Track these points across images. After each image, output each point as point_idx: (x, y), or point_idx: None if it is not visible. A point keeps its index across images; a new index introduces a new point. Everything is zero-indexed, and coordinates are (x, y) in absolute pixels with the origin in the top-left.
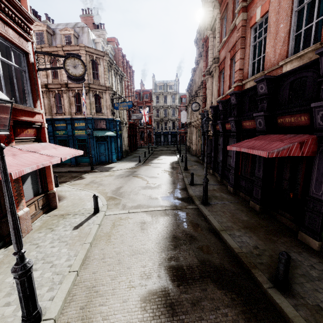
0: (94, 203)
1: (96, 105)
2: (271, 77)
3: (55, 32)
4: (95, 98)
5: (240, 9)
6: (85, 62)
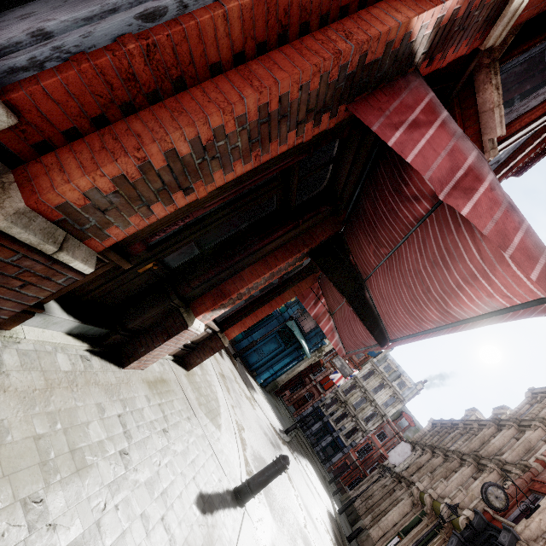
0: (263, 473)
1: None
2: None
3: None
4: None
5: None
6: None
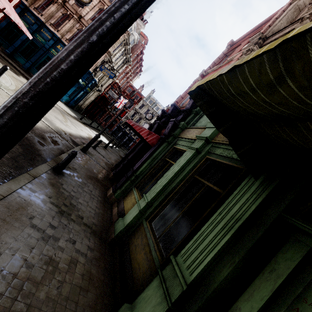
0: None
1: None
2: (177, 107)
3: None
4: None
5: (201, 74)
6: None
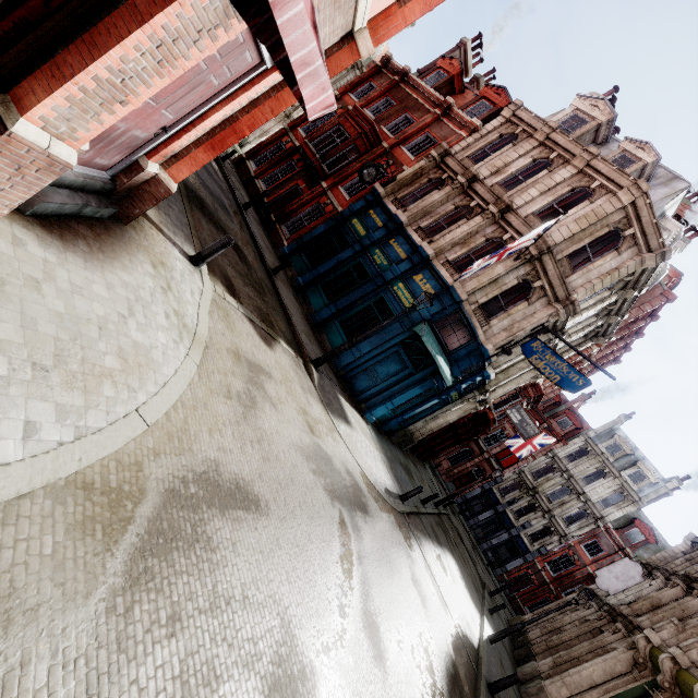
0: None
1: (500, 297)
2: None
3: (608, 142)
4: (517, 285)
5: None
6: (601, 216)
